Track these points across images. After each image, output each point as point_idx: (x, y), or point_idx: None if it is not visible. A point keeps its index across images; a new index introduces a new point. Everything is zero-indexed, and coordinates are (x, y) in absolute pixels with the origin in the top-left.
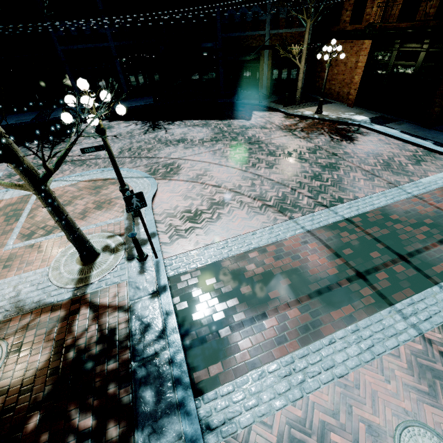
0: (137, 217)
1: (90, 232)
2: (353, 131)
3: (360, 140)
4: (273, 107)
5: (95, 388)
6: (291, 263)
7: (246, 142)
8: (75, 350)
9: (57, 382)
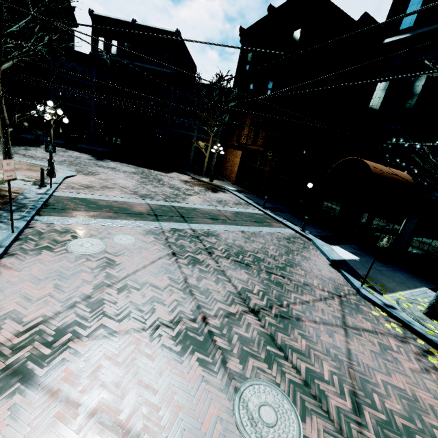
0: (52, 177)
1: (16, 174)
2: (221, 191)
3: (220, 194)
4: (187, 173)
5: None
6: (126, 206)
7: (153, 178)
8: None
9: None
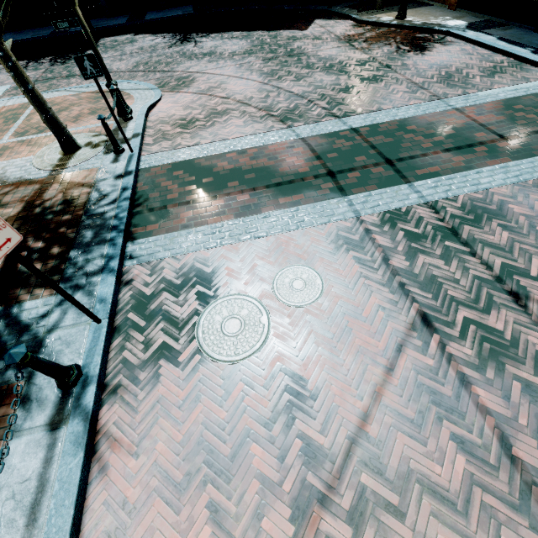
0: (127, 121)
1: (79, 132)
2: (433, 41)
3: (435, 51)
4: (343, 13)
5: (50, 229)
6: (265, 162)
7: (285, 54)
8: (41, 208)
9: (23, 224)
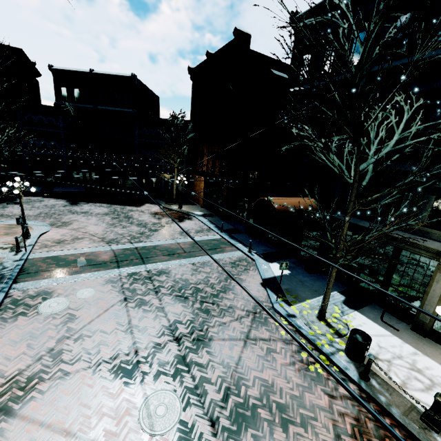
0: (27, 239)
1: None
2: (187, 218)
3: (185, 222)
4: (159, 203)
5: None
6: (92, 257)
7: (123, 217)
8: None
9: None
